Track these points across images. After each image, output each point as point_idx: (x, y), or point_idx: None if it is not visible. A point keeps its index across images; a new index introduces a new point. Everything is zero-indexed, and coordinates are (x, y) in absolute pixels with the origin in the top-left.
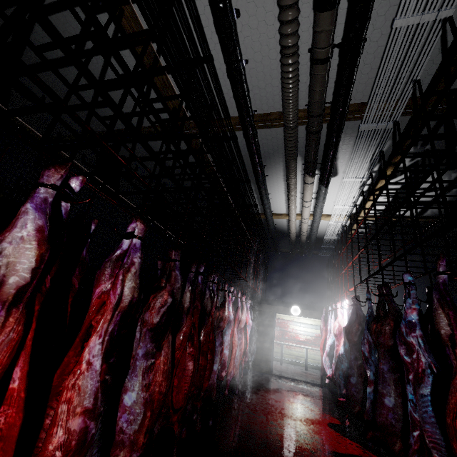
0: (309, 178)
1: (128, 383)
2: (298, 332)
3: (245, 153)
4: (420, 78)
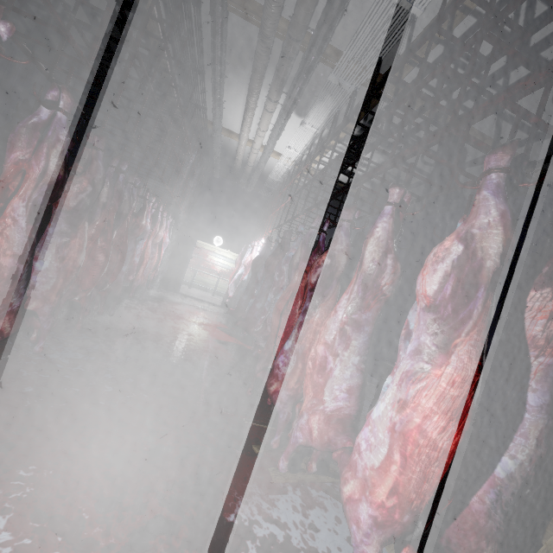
0: (270, 106)
1: (37, 252)
2: (215, 263)
3: (208, 33)
4: (387, 58)
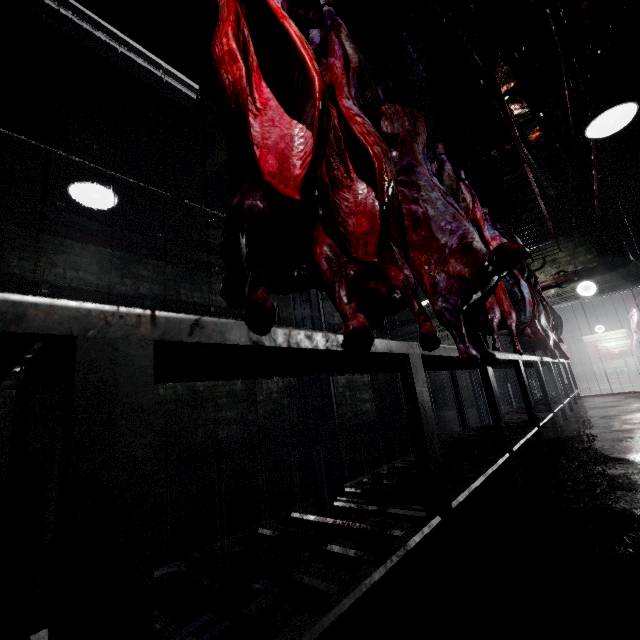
0: None
1: None
2: (609, 348)
3: None
4: None
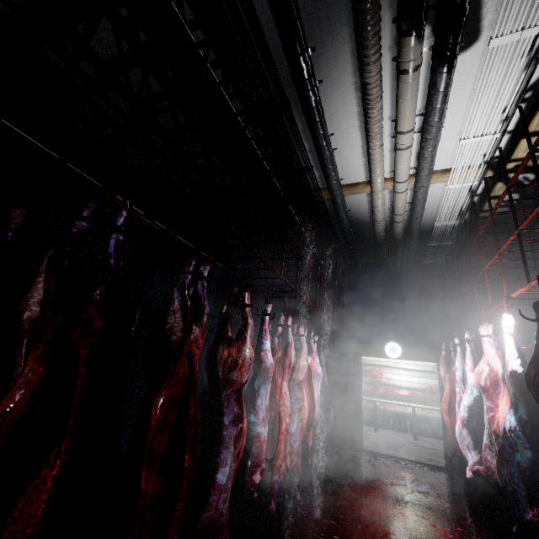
0: (410, 52)
1: None
2: (397, 383)
3: (267, 17)
4: None
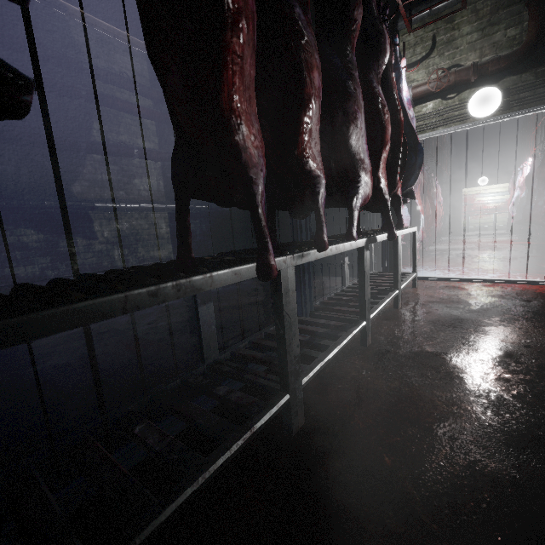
0: None
1: None
2: (485, 202)
3: None
4: None
